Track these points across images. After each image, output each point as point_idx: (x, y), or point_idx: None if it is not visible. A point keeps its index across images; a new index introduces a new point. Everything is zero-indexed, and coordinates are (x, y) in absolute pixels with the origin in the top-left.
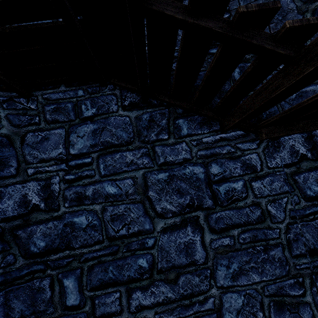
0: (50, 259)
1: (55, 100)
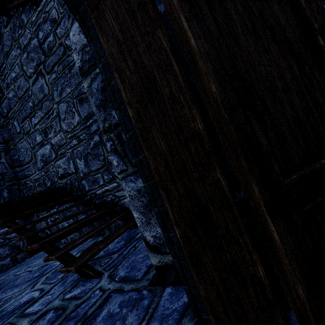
0: (9, 116)
1: None
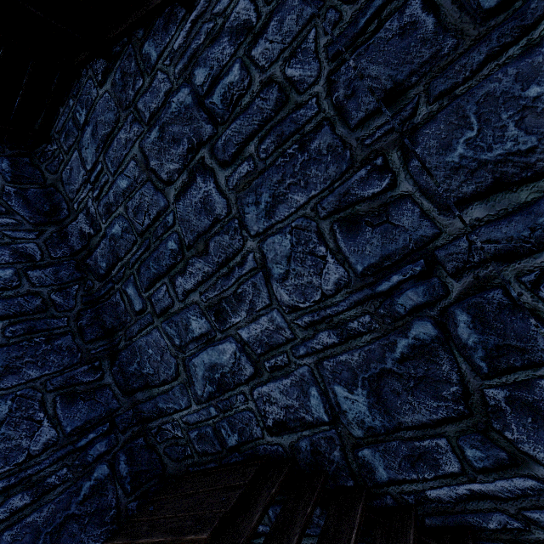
0: (113, 275)
1: (63, 127)
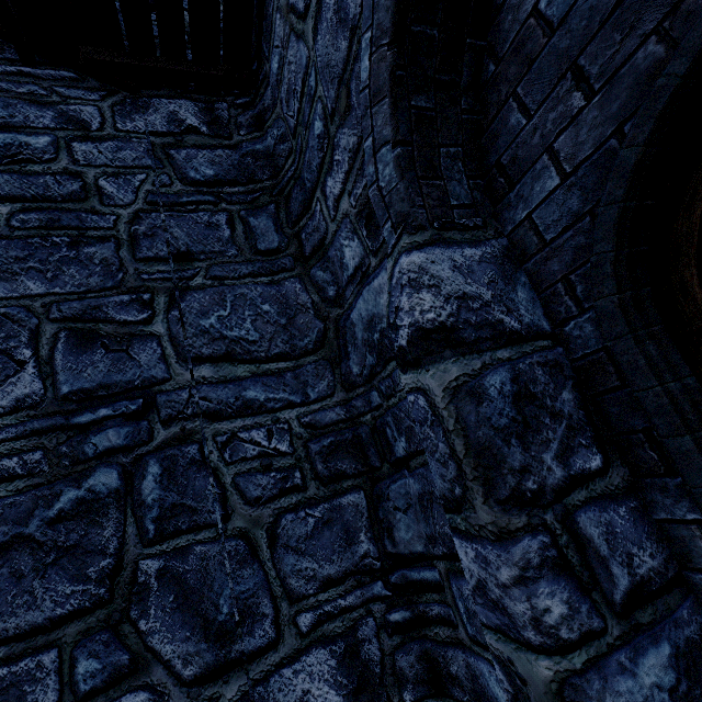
0: None
1: None
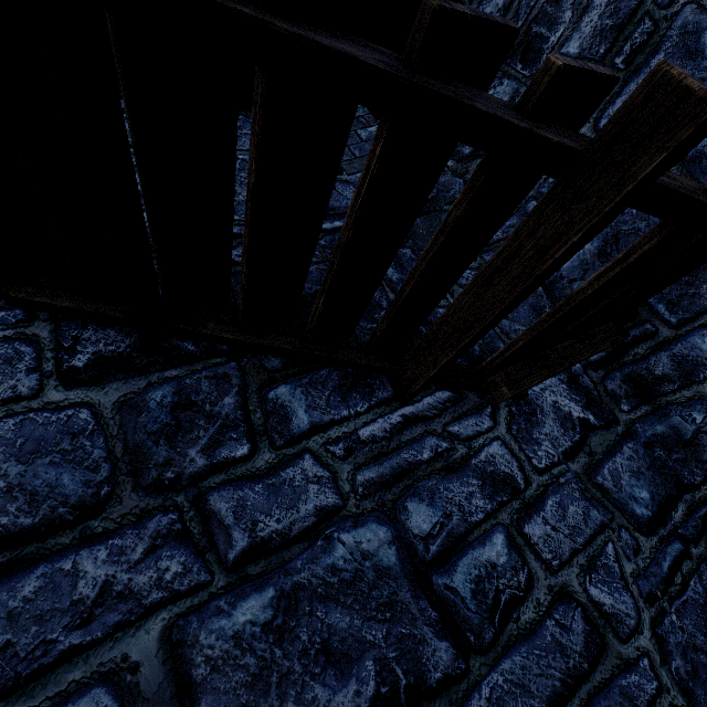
0: None
1: None
